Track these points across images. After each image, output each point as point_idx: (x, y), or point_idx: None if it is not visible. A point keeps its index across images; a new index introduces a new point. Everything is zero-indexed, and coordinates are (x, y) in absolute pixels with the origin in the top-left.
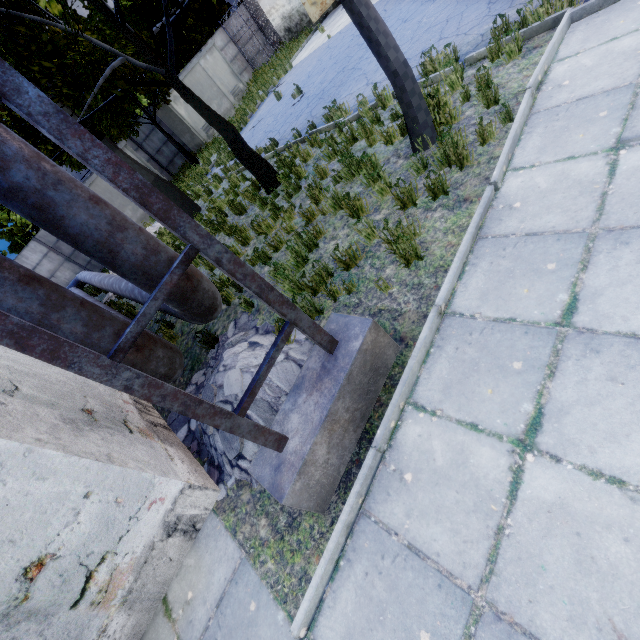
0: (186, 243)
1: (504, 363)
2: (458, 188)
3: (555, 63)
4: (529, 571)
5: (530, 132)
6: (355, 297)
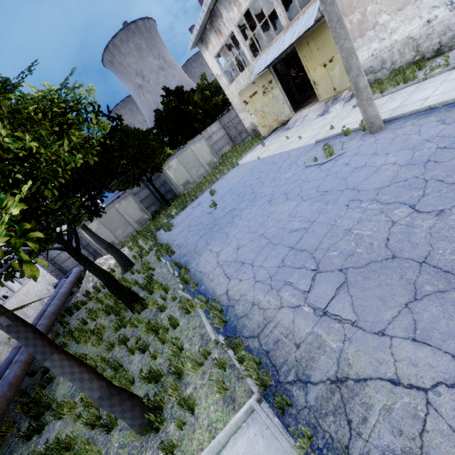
0: None
1: None
2: None
3: None
4: None
5: None
6: None
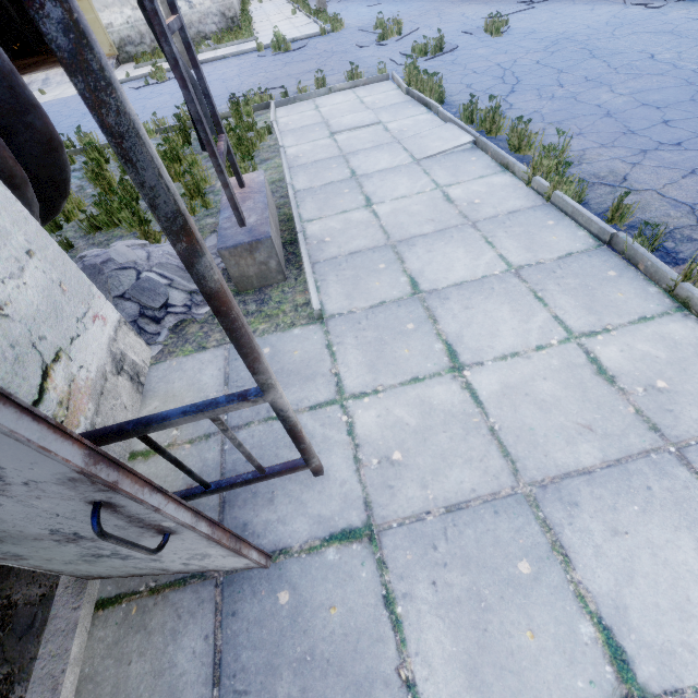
0: (173, 14)
1: (340, 192)
2: (258, 157)
3: (278, 118)
4: (399, 227)
5: (286, 137)
6: (214, 209)
